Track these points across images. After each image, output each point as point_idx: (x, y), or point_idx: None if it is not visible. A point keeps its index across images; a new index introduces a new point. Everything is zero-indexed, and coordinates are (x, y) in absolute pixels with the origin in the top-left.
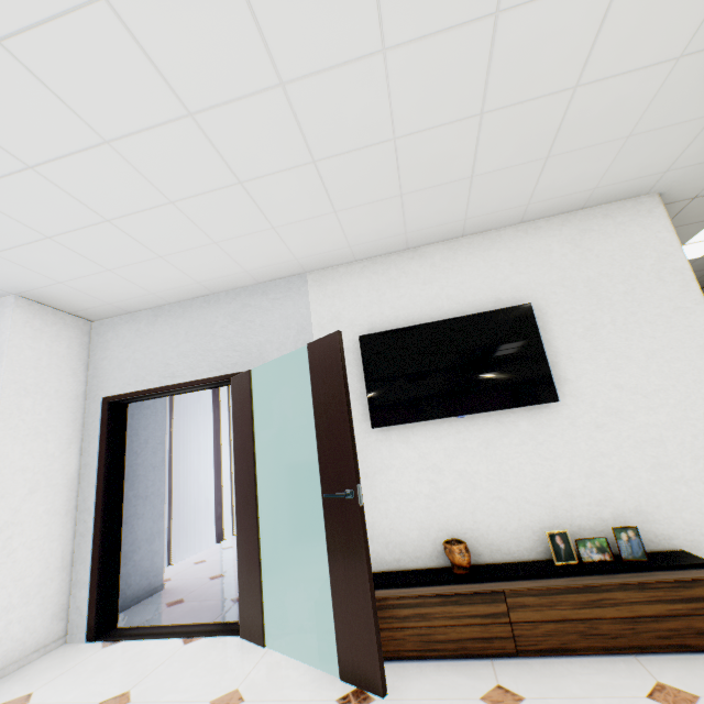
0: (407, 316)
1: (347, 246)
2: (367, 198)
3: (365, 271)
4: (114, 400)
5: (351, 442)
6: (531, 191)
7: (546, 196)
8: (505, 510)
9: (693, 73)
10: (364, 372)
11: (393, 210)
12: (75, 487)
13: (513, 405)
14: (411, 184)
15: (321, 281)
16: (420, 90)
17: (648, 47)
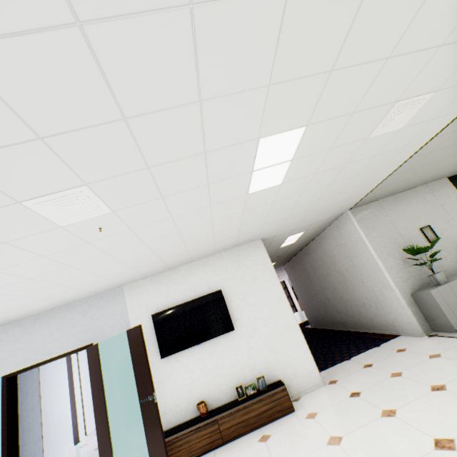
0: (173, 300)
1: (141, 274)
2: (148, 263)
3: (152, 281)
4: (10, 376)
5: (149, 374)
6: (214, 248)
7: (220, 247)
8: (220, 382)
9: (248, 224)
10: (155, 332)
11: (160, 263)
12: None
13: (218, 335)
14: (165, 257)
15: (131, 288)
16: (160, 244)
17: (230, 225)
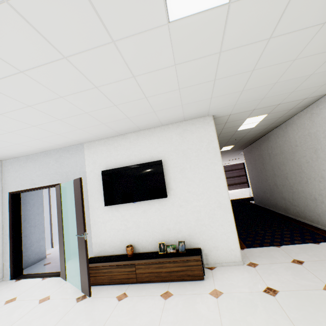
0: (120, 162)
1: (94, 136)
2: (90, 125)
3: (105, 143)
4: (13, 193)
5: (83, 218)
6: (158, 119)
7: (165, 119)
8: (148, 235)
9: (189, 91)
10: (103, 185)
11: (104, 127)
12: (1, 227)
13: (152, 198)
14: (105, 121)
15: (89, 146)
16: (85, 103)
17: (164, 88)
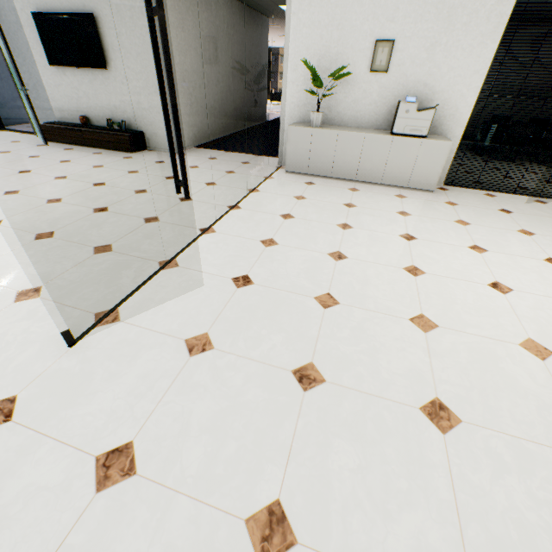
0: (51, 5)
1: None
2: None
3: None
4: None
5: (17, 71)
6: None
7: None
8: (99, 110)
9: None
10: (39, 36)
11: None
12: None
13: (93, 67)
14: None
15: None
16: None
17: None
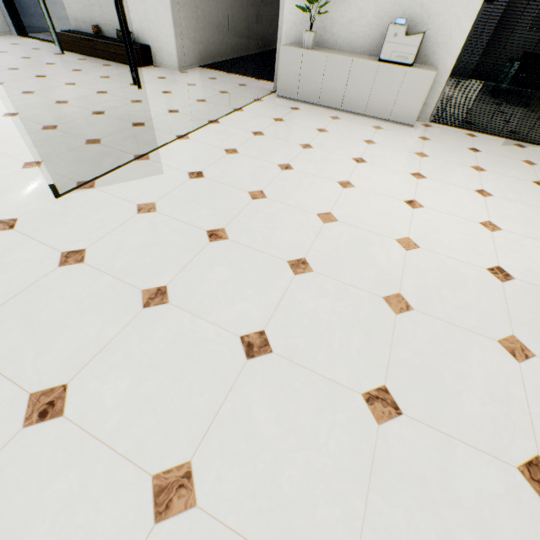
0: None
1: None
2: None
3: None
4: None
5: None
6: None
7: None
8: (110, 19)
9: None
10: None
11: None
12: None
13: None
14: None
15: None
16: None
17: None
